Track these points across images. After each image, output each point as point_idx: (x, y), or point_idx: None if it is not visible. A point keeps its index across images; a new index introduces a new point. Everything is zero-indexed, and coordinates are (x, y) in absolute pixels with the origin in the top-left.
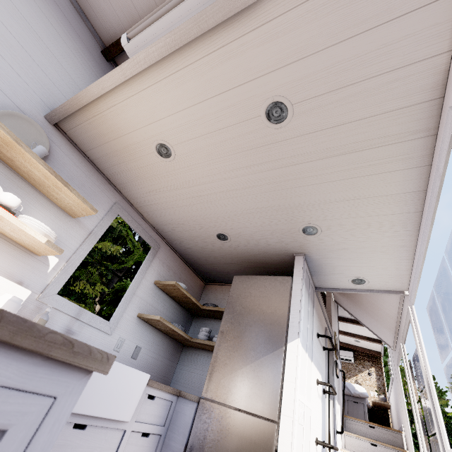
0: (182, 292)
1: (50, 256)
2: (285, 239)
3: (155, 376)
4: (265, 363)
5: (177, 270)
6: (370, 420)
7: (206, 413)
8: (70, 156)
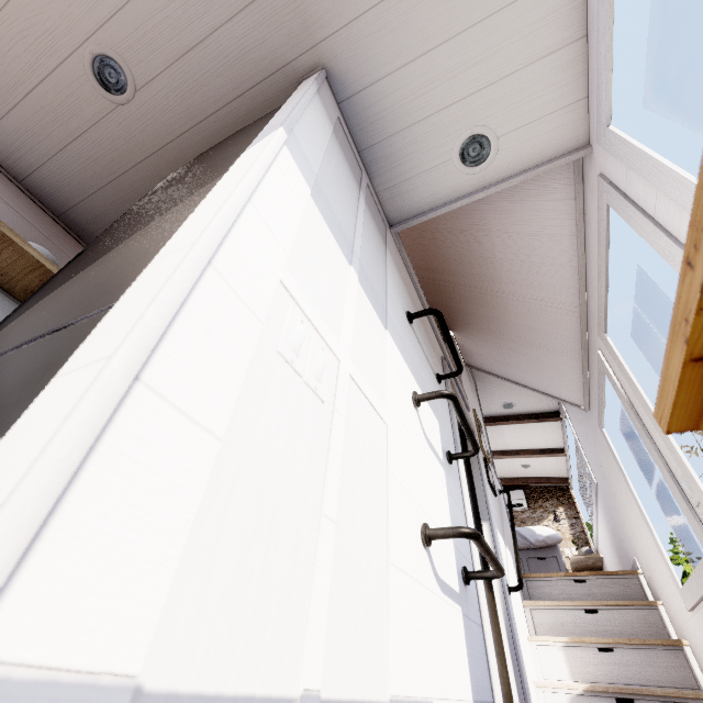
0: (26, 255)
1: None
2: (258, 8)
3: None
4: (163, 218)
5: (53, 253)
6: None
7: None
8: None
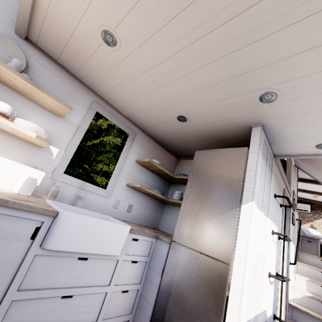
0: (156, 167)
1: (52, 147)
2: (241, 112)
3: (146, 222)
4: (221, 220)
5: (153, 151)
6: (321, 253)
7: (176, 251)
8: (47, 66)
